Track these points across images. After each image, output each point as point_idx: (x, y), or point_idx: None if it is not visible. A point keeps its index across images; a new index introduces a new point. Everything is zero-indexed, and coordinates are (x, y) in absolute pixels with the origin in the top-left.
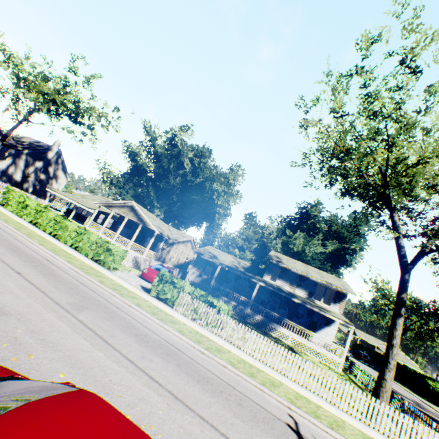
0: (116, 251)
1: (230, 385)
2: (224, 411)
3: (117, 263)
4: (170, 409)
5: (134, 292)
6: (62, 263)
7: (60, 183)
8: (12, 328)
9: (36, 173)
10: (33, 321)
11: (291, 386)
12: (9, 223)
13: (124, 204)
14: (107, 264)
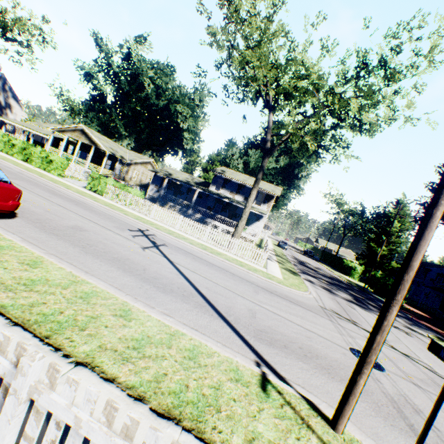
0: (57, 160)
1: (111, 216)
2: (92, 215)
3: (61, 170)
4: (52, 205)
5: (71, 185)
6: (10, 165)
7: (15, 113)
8: None
9: None
10: None
11: (170, 229)
12: None
13: (75, 128)
14: (52, 171)
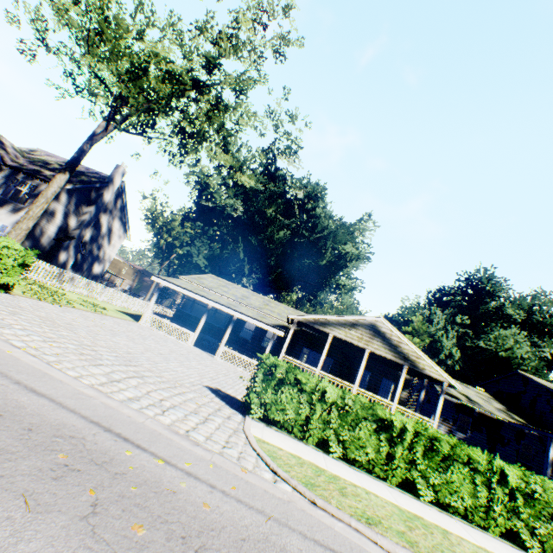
0: None
1: None
2: None
3: None
4: None
5: None
6: None
7: (113, 244)
8: None
9: (81, 229)
10: None
11: None
12: None
13: (352, 319)
14: None
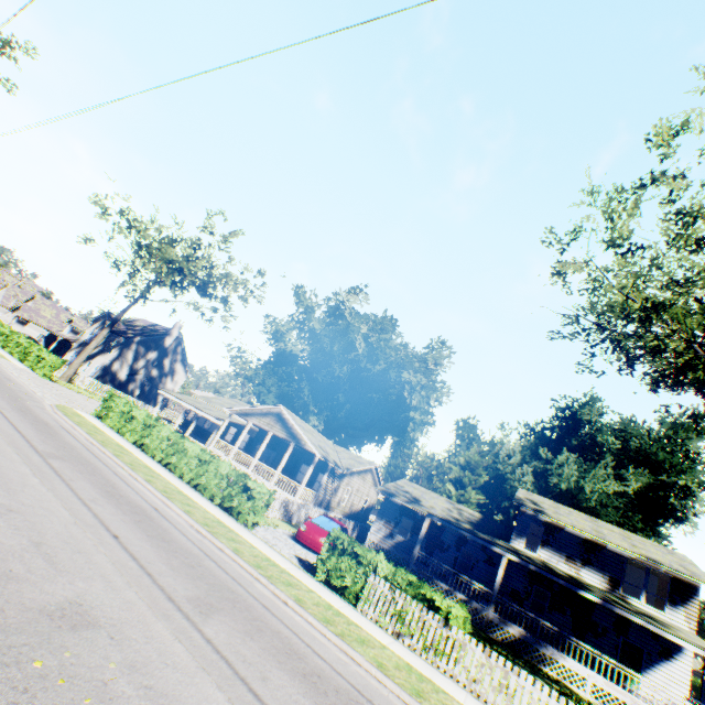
0: (258, 492)
1: None
2: None
3: (259, 513)
4: None
5: (289, 572)
6: (177, 514)
7: (176, 381)
8: (100, 660)
9: (146, 368)
10: (134, 641)
11: None
12: (107, 447)
13: (267, 409)
14: (243, 515)
